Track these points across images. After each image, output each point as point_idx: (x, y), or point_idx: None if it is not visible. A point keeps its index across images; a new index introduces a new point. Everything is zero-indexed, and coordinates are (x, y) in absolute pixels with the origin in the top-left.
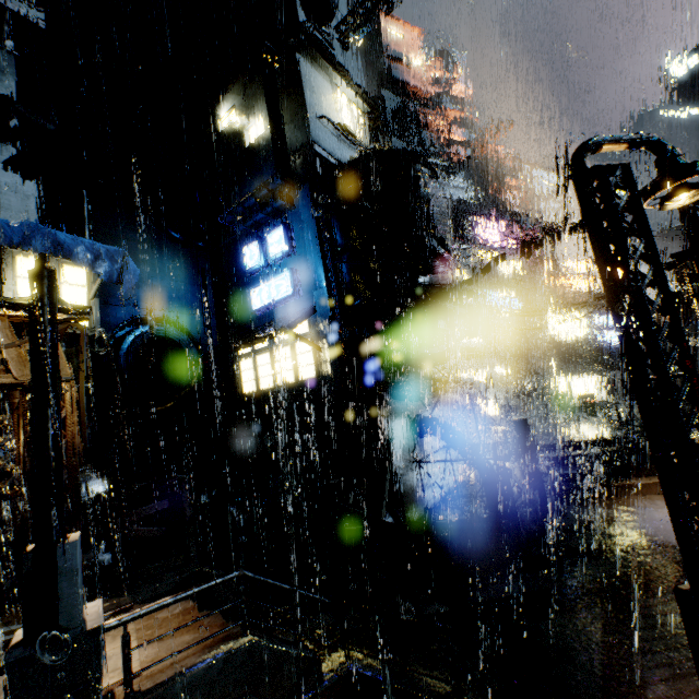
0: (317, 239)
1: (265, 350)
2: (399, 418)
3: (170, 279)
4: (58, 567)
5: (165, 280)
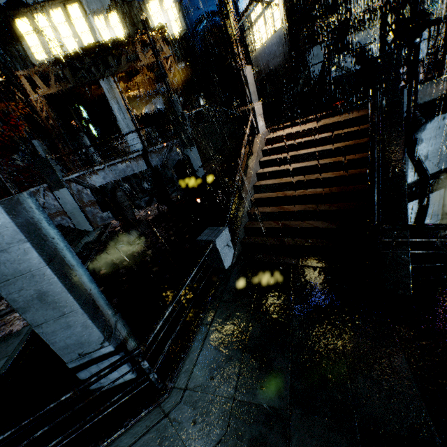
0: None
1: (261, 14)
2: (321, 43)
3: None
4: (173, 100)
5: None
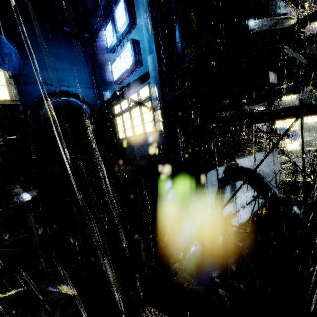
0: (147, 0)
1: (127, 110)
2: (214, 168)
3: (68, 63)
4: None
5: (64, 64)
